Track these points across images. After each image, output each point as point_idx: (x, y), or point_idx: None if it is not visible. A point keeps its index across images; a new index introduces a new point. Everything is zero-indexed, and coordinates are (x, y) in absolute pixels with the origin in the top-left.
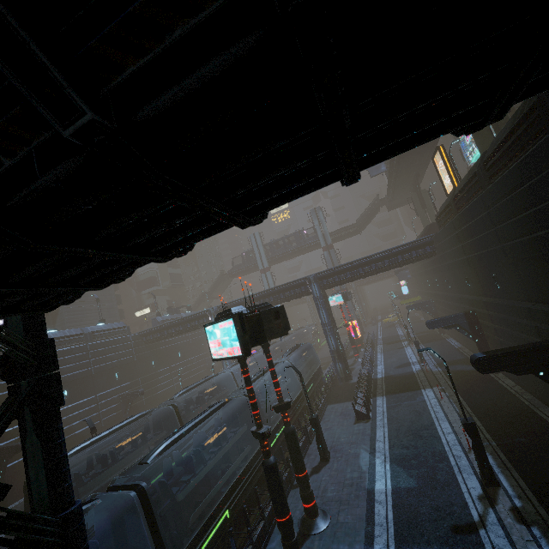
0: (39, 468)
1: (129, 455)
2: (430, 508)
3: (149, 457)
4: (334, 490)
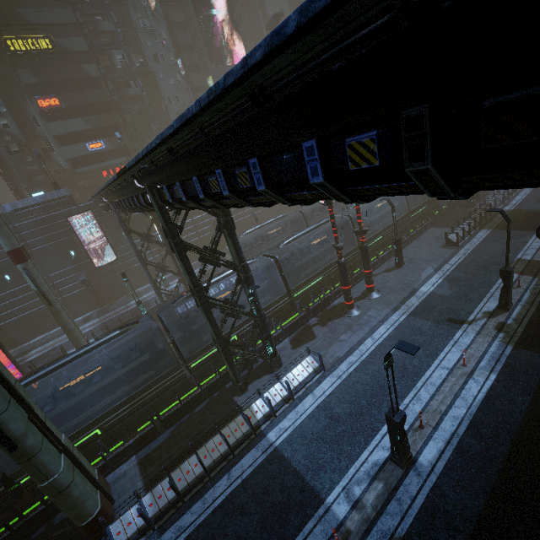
0: (233, 249)
1: (275, 238)
2: (445, 307)
3: (280, 245)
4: (392, 283)
